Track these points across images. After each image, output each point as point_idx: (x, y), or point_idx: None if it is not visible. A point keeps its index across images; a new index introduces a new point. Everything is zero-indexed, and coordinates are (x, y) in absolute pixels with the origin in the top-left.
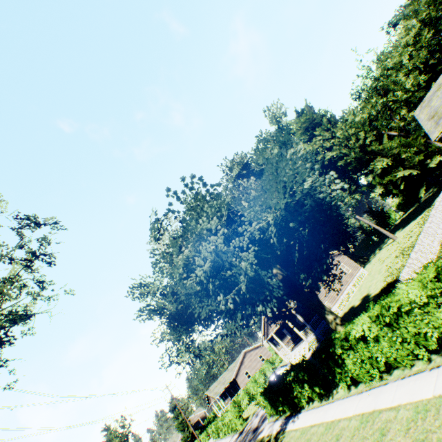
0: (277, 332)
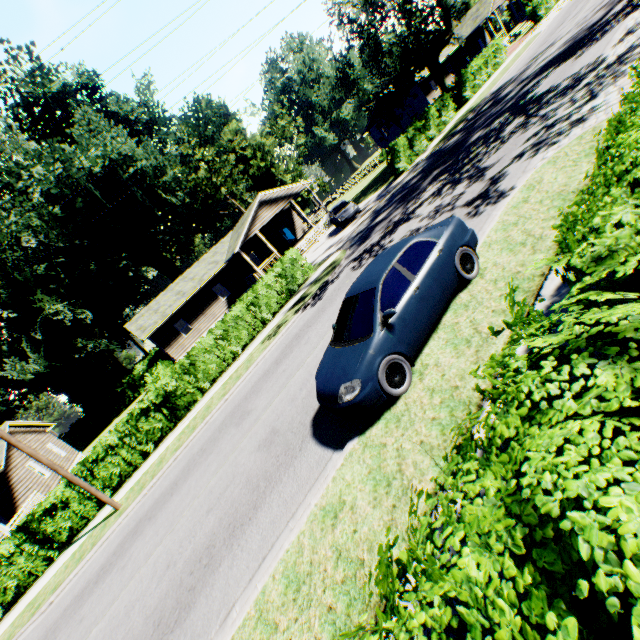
0: (197, 298)
